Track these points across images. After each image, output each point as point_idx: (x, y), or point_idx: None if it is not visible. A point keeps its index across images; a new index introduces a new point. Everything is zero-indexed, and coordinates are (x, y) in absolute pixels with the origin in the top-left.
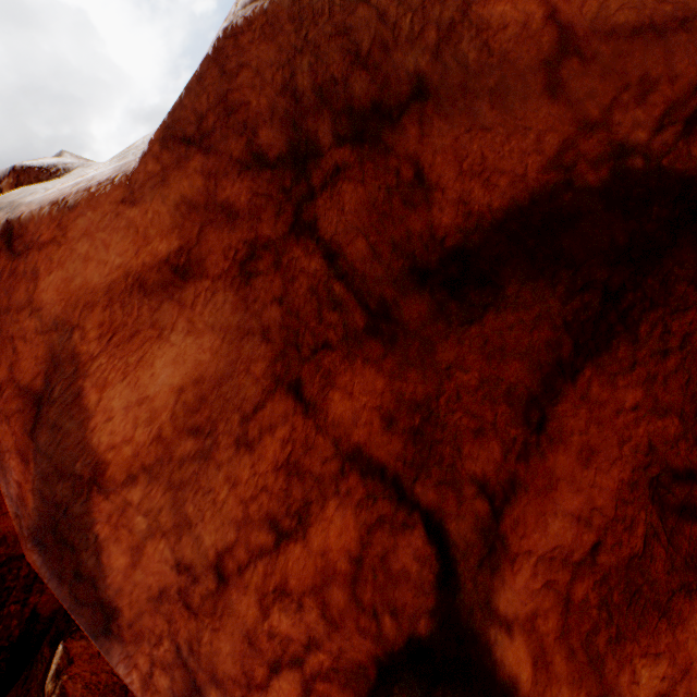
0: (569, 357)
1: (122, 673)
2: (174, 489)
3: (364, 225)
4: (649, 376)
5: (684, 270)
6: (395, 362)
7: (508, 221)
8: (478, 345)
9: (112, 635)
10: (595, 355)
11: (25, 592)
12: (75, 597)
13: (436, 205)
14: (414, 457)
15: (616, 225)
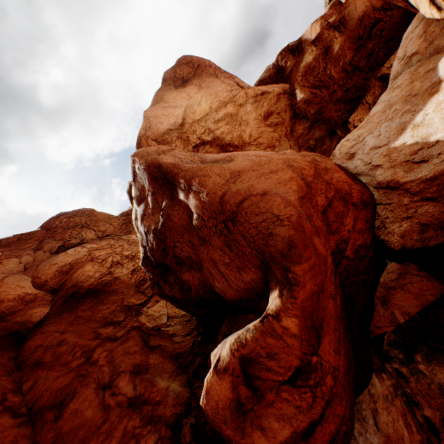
0: None
1: None
2: None
3: None
4: None
5: None
6: None
7: None
8: None
9: None
10: None
11: None
12: None
13: None
14: None
15: None
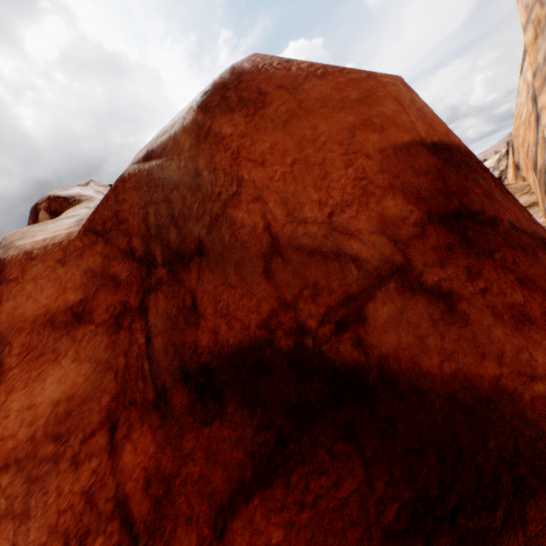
0: (249, 481)
1: None
2: (30, 481)
3: (163, 327)
4: (291, 521)
5: (326, 438)
6: (163, 435)
7: (235, 356)
8: (205, 445)
9: None
10: (263, 487)
11: None
12: None
13: (201, 327)
14: (151, 523)
15: (293, 385)
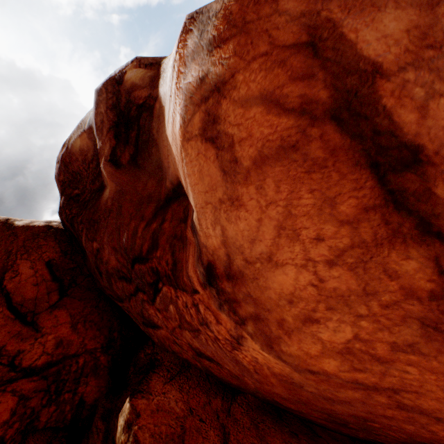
0: None
1: (441, 186)
2: (434, 73)
3: None
4: None
5: None
6: None
7: None
8: None
9: (421, 163)
10: None
11: (75, 384)
12: (378, 146)
13: None
14: None
15: None
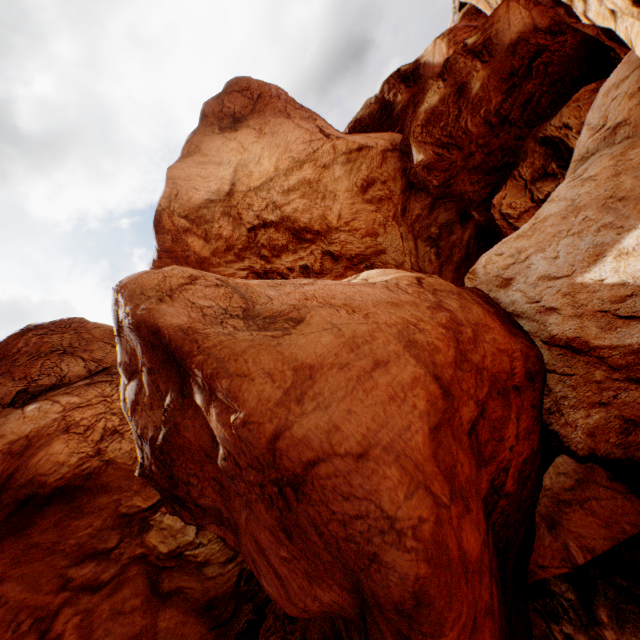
0: None
1: None
2: None
3: None
4: None
5: None
6: None
7: None
8: None
9: None
10: None
11: None
12: None
13: None
14: None
15: None
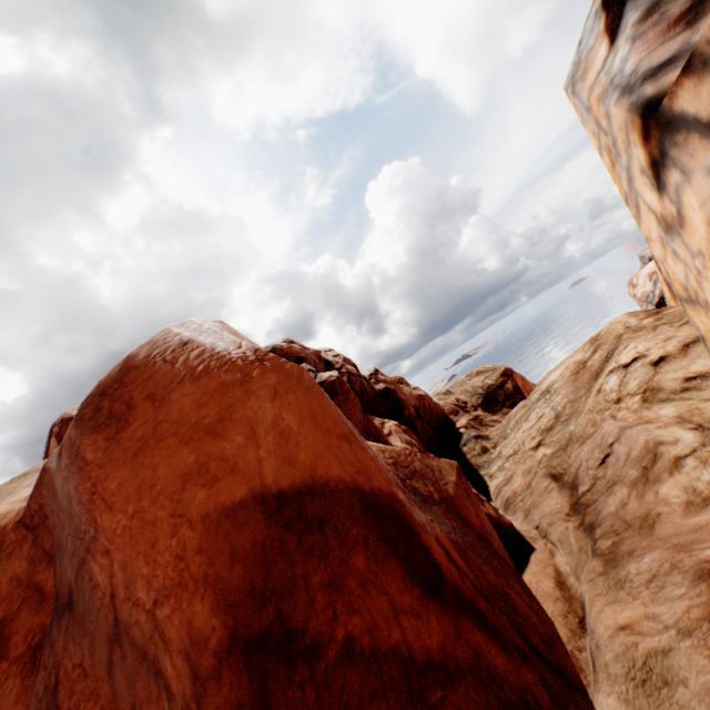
0: None
1: None
2: None
3: None
4: None
5: None
6: None
7: None
8: None
9: None
10: None
11: None
12: None
13: None
14: None
15: None
